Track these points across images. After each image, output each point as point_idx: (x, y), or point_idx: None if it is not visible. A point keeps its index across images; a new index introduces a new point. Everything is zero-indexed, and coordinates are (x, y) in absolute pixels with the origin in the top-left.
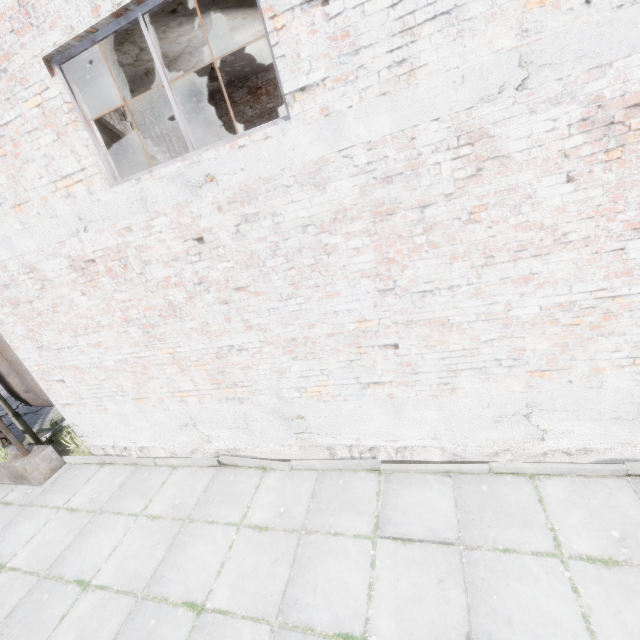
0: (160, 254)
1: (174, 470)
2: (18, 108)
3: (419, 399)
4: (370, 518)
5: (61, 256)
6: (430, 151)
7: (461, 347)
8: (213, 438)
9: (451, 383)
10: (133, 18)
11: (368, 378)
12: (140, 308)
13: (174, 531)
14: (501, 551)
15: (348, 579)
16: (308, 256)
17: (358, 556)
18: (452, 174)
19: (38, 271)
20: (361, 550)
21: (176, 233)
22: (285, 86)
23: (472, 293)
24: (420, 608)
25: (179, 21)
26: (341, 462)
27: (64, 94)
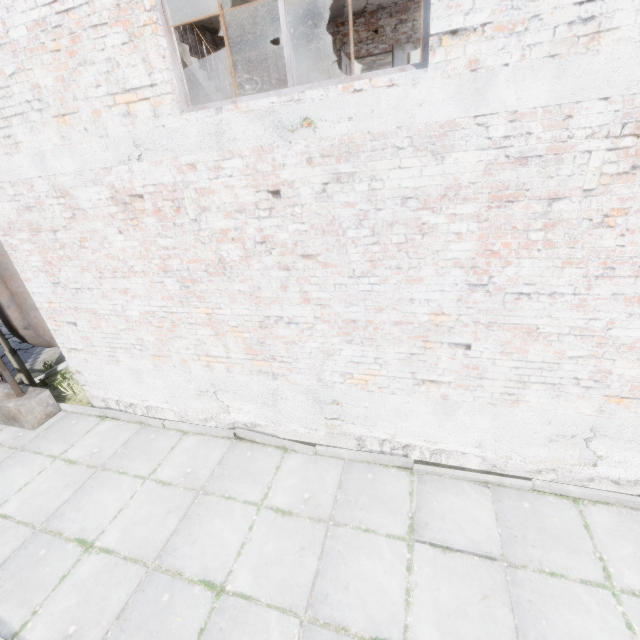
0: (223, 202)
1: (184, 436)
2: None
3: (475, 405)
4: (404, 519)
5: (103, 184)
6: (584, 135)
7: (541, 359)
8: (233, 409)
9: (516, 394)
10: None
11: (425, 375)
12: (184, 259)
13: (187, 501)
14: (548, 574)
15: (383, 580)
16: (399, 233)
17: (393, 557)
18: (600, 167)
19: (71, 197)
20: (396, 551)
21: (249, 181)
22: (433, 24)
23: (574, 304)
24: (464, 623)
25: None
26: (371, 455)
27: None
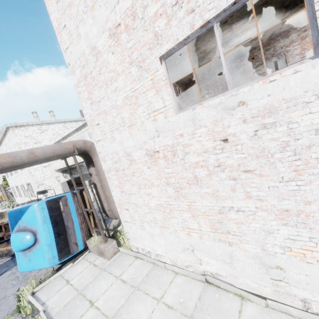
0: (196, 148)
1: (176, 275)
2: (142, 82)
3: None
4: None
5: (143, 149)
6: None
7: None
8: (203, 262)
9: None
10: (210, 26)
11: None
12: (176, 177)
13: None
14: None
15: None
16: (316, 151)
17: None
18: None
19: (131, 156)
20: None
21: (209, 137)
22: None
23: None
24: None
25: (223, 28)
26: None
27: (164, 72)
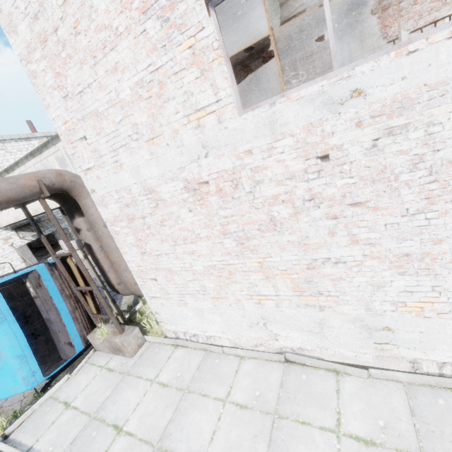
0: (275, 173)
1: (242, 360)
2: (171, 53)
3: None
4: None
5: (178, 179)
6: None
7: None
8: (280, 337)
9: None
10: None
11: None
12: (240, 223)
13: (267, 425)
14: None
15: None
16: None
17: None
18: None
19: (155, 193)
20: None
21: (298, 152)
22: None
23: None
24: None
25: None
26: (434, 379)
27: (215, 33)
